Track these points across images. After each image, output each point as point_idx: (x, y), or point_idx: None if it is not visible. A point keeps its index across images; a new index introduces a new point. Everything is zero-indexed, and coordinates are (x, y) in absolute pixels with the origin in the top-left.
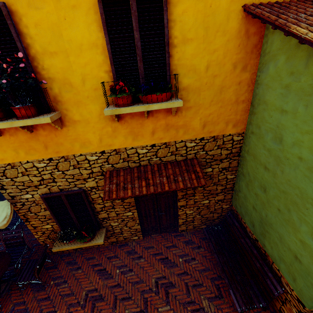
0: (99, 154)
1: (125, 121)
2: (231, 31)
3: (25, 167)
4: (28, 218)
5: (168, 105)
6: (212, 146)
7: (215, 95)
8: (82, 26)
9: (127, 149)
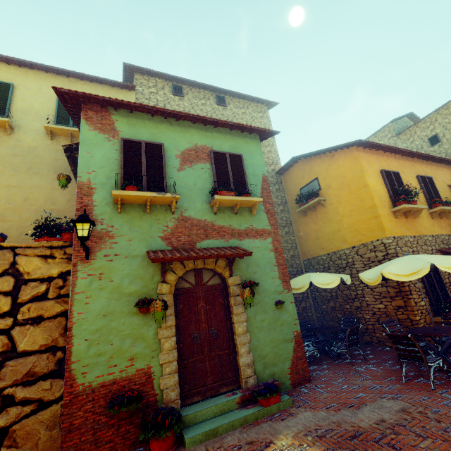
0: (431, 236)
1: (434, 219)
2: (448, 191)
3: (405, 240)
4: (411, 290)
5: None
6: None
7: None
8: (413, 182)
9: (440, 235)
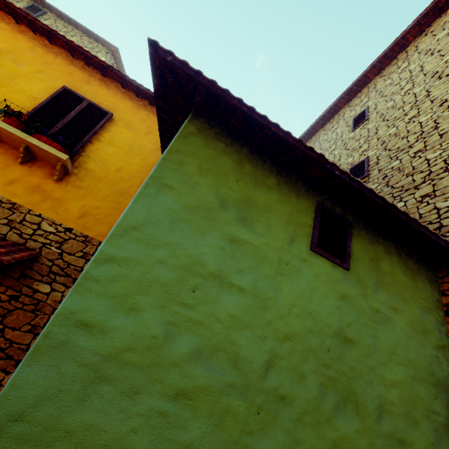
0: None
1: None
2: (150, 162)
3: None
4: None
5: (52, 150)
6: (75, 249)
7: (115, 194)
8: (38, 88)
9: None
